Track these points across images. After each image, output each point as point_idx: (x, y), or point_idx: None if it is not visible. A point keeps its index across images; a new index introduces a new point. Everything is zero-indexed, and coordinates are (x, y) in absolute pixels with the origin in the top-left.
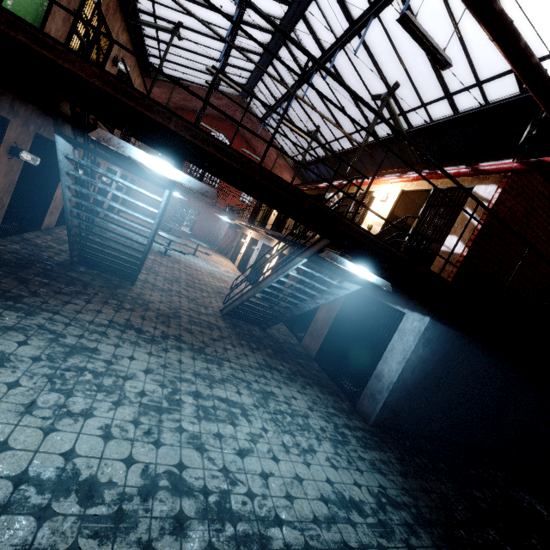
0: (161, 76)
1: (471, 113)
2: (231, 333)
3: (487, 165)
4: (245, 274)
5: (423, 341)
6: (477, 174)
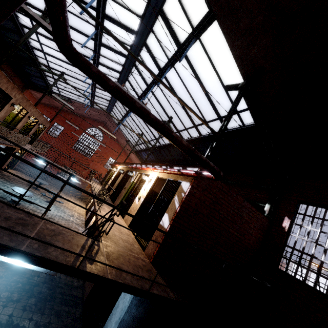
0: (60, 96)
1: (205, 136)
2: (1, 283)
3: (184, 170)
4: (86, 217)
5: (136, 302)
6: (181, 175)
